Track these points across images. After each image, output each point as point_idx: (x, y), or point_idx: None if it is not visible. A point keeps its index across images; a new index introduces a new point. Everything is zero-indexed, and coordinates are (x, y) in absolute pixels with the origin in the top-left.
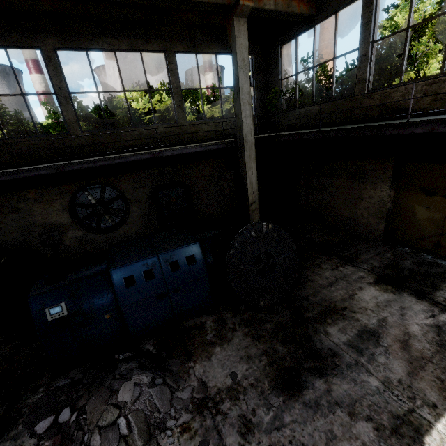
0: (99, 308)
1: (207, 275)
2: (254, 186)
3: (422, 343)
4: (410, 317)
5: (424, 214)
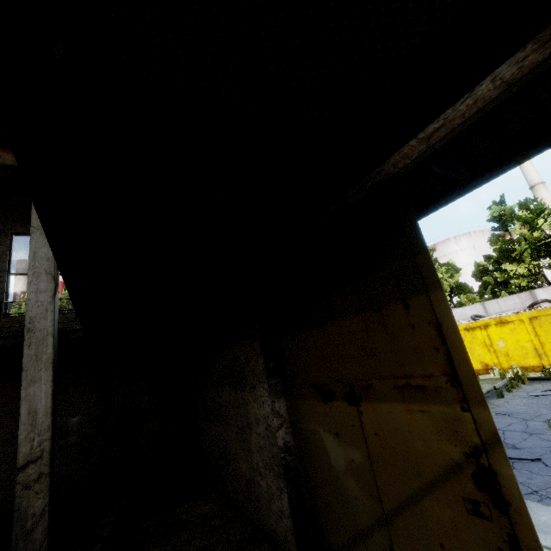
0: None
1: None
2: (42, 419)
3: None
4: None
5: (340, 455)
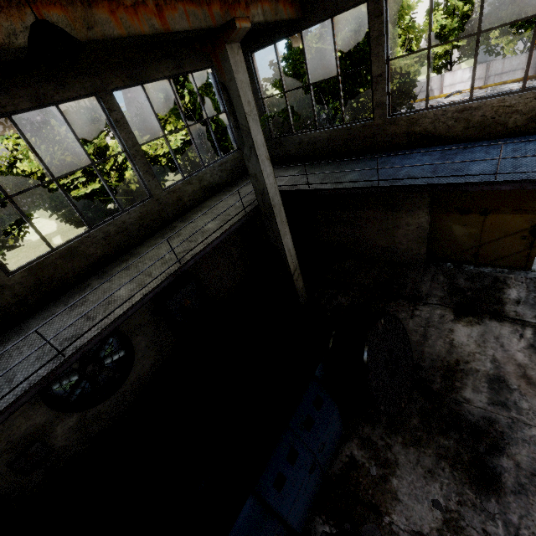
0: None
1: (336, 406)
2: (292, 252)
3: (535, 370)
4: (509, 345)
5: (462, 231)
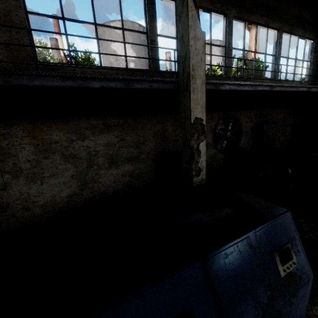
0: None
1: None
2: None
3: None
4: None
5: None
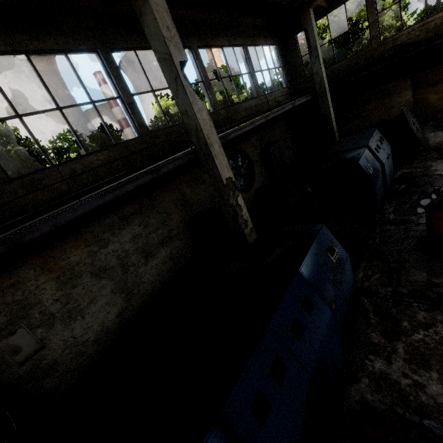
0: (377, 166)
1: (390, 146)
2: (334, 120)
3: None
4: None
5: (435, 98)
